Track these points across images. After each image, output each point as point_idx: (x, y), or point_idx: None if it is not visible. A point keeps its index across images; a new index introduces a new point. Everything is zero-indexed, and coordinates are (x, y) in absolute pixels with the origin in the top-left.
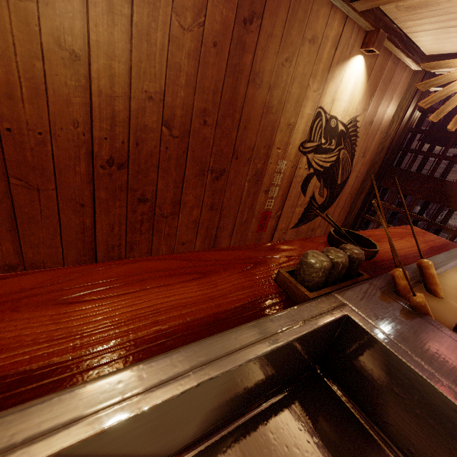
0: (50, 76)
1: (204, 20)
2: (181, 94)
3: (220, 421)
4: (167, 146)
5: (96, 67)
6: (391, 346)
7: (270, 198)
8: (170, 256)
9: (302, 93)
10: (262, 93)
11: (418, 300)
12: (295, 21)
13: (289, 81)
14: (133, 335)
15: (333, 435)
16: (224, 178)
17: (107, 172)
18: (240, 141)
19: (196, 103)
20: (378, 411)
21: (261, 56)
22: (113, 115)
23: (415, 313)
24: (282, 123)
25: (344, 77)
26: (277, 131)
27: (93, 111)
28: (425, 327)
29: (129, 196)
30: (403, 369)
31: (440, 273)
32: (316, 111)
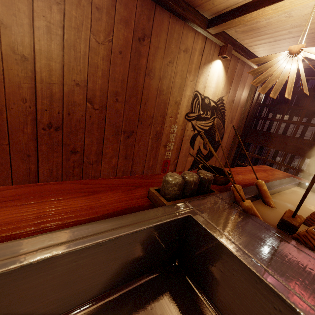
0: (7, 70)
1: (112, 38)
2: (99, 82)
3: (79, 302)
4: (90, 115)
5: (39, 65)
6: (217, 235)
7: (168, 151)
8: (72, 182)
9: (183, 82)
10: (155, 82)
11: (246, 204)
12: (172, 40)
13: (173, 74)
14: (15, 231)
15: (177, 313)
16: (133, 137)
17: (47, 132)
18: (143, 112)
19: (110, 88)
20: (214, 291)
21: (152, 59)
22: (51, 95)
23: (246, 214)
24: (171, 100)
25: (210, 73)
26: (168, 105)
27: (37, 92)
28: (250, 223)
29: (64, 149)
30: (224, 251)
31: (277, 192)
32: (194, 93)
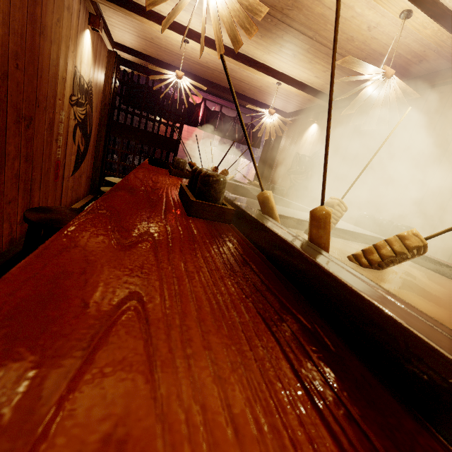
0: None
1: None
2: (0, 32)
3: None
4: None
5: None
6: None
7: (59, 147)
8: (135, 171)
9: (67, 52)
10: (48, 45)
11: None
12: None
13: (60, 39)
14: None
15: None
16: (32, 127)
17: None
18: (39, 89)
19: (10, 44)
20: None
21: (45, 11)
22: None
23: None
24: (60, 76)
25: (84, 44)
26: (58, 83)
27: None
28: None
29: None
30: None
31: None
32: (74, 70)
